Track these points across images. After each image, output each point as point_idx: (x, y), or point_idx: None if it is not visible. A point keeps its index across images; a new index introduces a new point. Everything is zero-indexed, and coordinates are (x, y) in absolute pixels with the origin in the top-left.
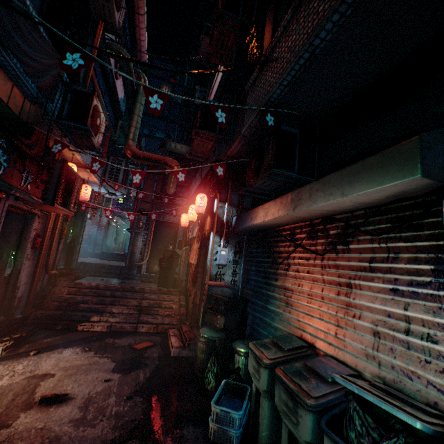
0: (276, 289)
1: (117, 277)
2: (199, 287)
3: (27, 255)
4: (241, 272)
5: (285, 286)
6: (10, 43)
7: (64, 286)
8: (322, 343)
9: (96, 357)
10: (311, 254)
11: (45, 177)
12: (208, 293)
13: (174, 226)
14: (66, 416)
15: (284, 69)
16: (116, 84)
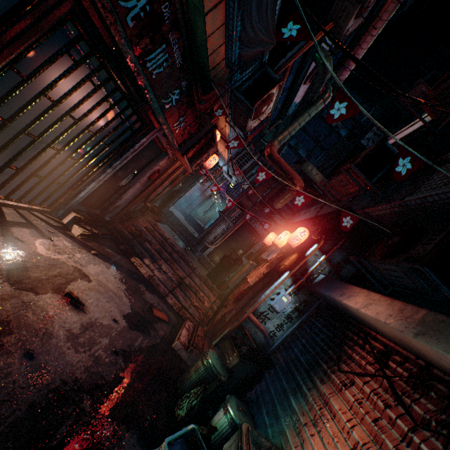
0: (314, 391)
1: (184, 242)
2: (238, 308)
3: (142, 180)
4: (286, 332)
5: (328, 401)
6: (246, 5)
7: (147, 220)
8: None
9: (124, 293)
10: (398, 404)
11: (193, 131)
12: (241, 323)
13: (257, 236)
14: (69, 323)
15: None
16: (301, 88)
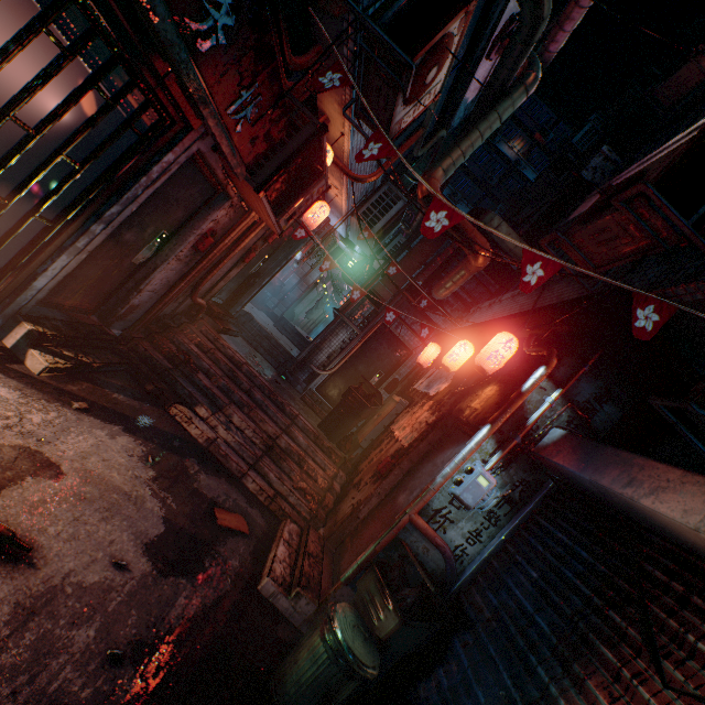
0: None
1: (275, 367)
2: (382, 491)
3: (180, 252)
4: (488, 547)
5: None
6: None
7: (201, 331)
8: None
9: (149, 489)
10: None
11: (275, 133)
12: (397, 533)
13: (403, 351)
14: None
15: None
16: (479, 67)
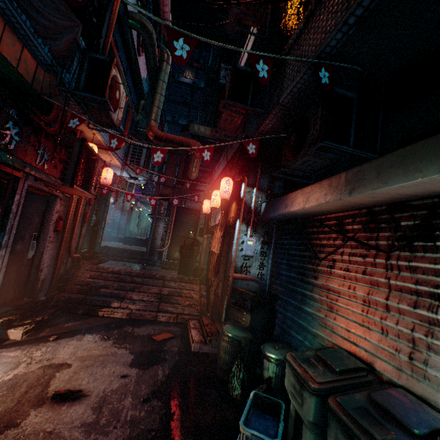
0: (315, 289)
1: (138, 263)
2: (221, 278)
3: (49, 238)
4: (269, 265)
5: (328, 287)
6: None
7: (87, 270)
8: (385, 366)
9: (114, 347)
10: (369, 250)
11: (63, 157)
12: (232, 286)
13: (195, 213)
14: (78, 418)
15: (350, 1)
16: (139, 61)
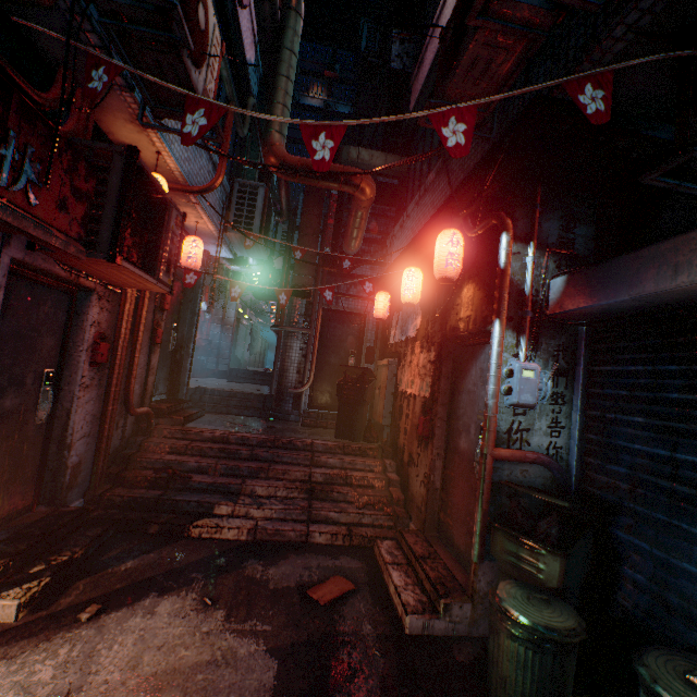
0: None
1: (258, 416)
2: (439, 450)
3: (81, 379)
4: (573, 426)
5: None
6: None
7: (165, 437)
8: None
9: (229, 634)
10: None
11: (83, 185)
12: (490, 479)
13: (357, 319)
14: None
15: None
16: (240, 20)
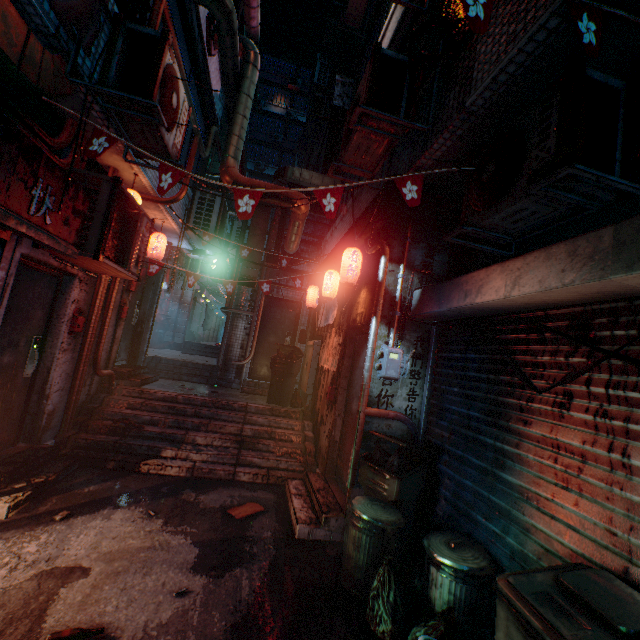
0: (526, 443)
1: (205, 383)
2: (340, 412)
3: (61, 344)
4: (424, 394)
5: (557, 442)
6: None
7: (124, 395)
8: None
9: (166, 533)
10: None
11: (81, 206)
12: (363, 429)
13: (294, 306)
14: None
15: None
16: (209, 65)
